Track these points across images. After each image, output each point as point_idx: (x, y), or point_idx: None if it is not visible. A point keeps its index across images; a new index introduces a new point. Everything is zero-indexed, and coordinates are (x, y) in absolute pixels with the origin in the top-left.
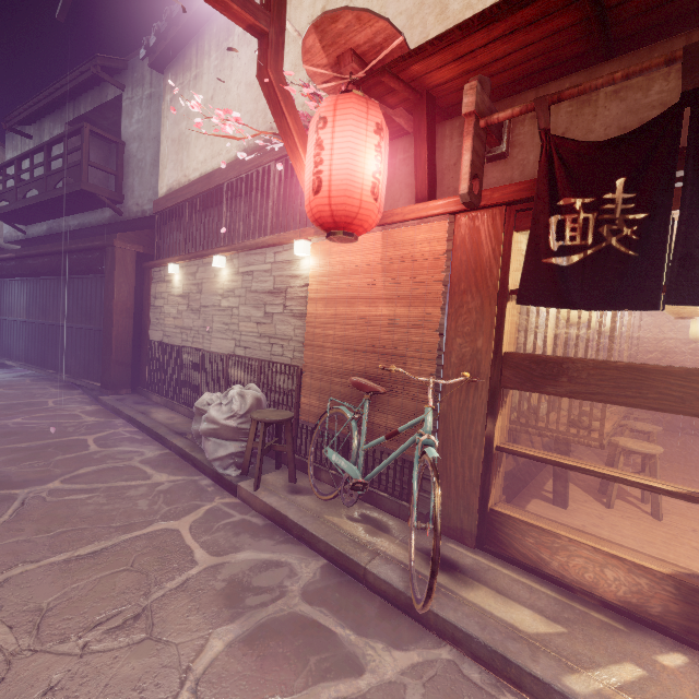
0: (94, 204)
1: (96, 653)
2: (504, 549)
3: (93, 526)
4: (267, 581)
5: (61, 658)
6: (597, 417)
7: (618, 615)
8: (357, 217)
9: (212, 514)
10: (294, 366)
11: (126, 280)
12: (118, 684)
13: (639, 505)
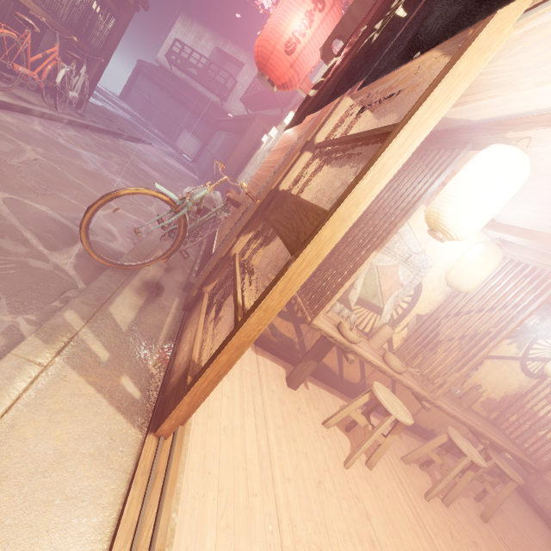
0: (277, 104)
1: (20, 178)
2: (188, 318)
3: (97, 186)
4: (97, 230)
5: (14, 170)
6: (328, 301)
7: (164, 371)
8: (269, 61)
9: (136, 221)
10: (241, 193)
11: (249, 141)
12: (6, 181)
13: (362, 463)
